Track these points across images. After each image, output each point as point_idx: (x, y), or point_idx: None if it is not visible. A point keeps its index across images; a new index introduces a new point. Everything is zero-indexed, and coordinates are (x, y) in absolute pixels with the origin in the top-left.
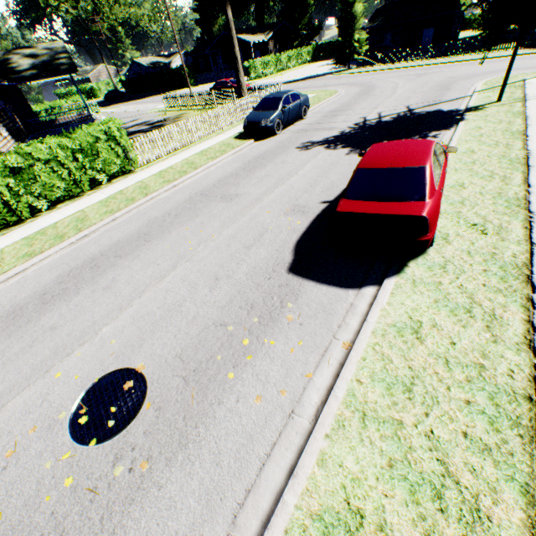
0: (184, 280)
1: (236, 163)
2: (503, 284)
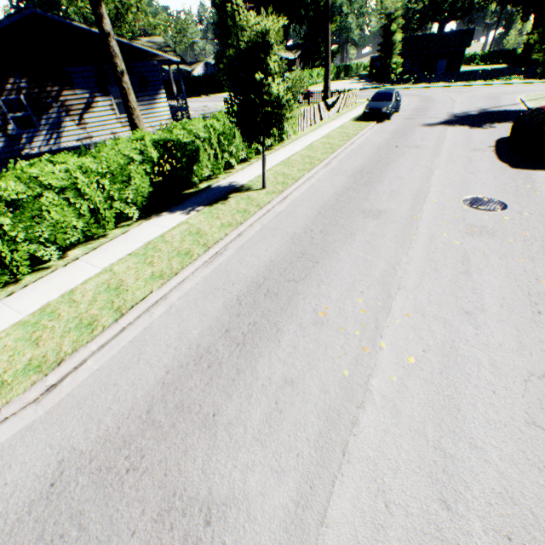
0: (449, 174)
1: (382, 133)
2: None
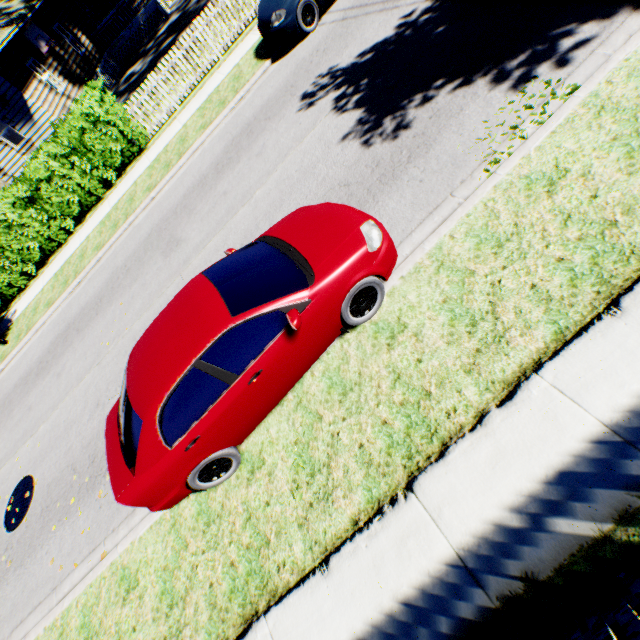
0: (86, 394)
1: (220, 144)
2: (226, 601)
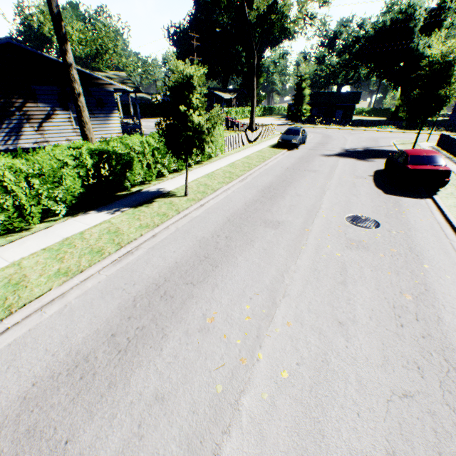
0: (337, 195)
1: (291, 159)
2: None
